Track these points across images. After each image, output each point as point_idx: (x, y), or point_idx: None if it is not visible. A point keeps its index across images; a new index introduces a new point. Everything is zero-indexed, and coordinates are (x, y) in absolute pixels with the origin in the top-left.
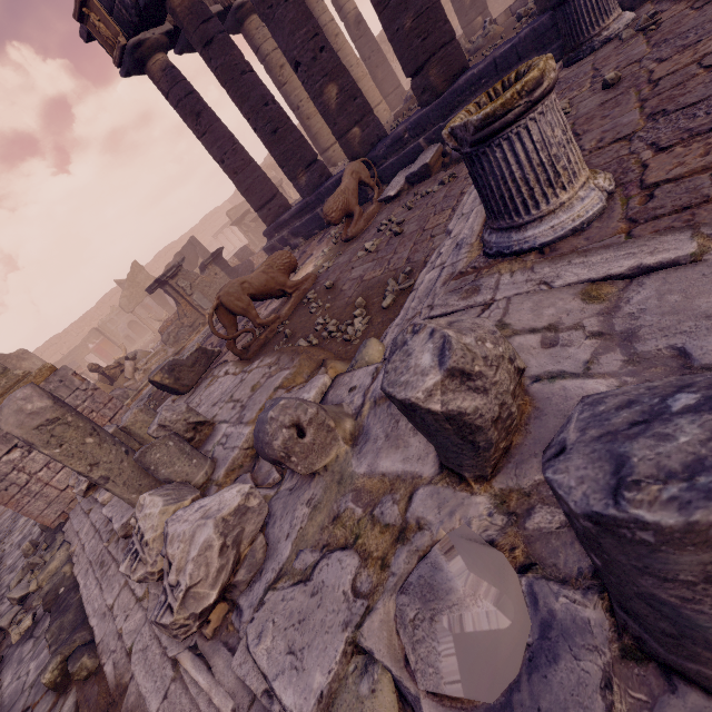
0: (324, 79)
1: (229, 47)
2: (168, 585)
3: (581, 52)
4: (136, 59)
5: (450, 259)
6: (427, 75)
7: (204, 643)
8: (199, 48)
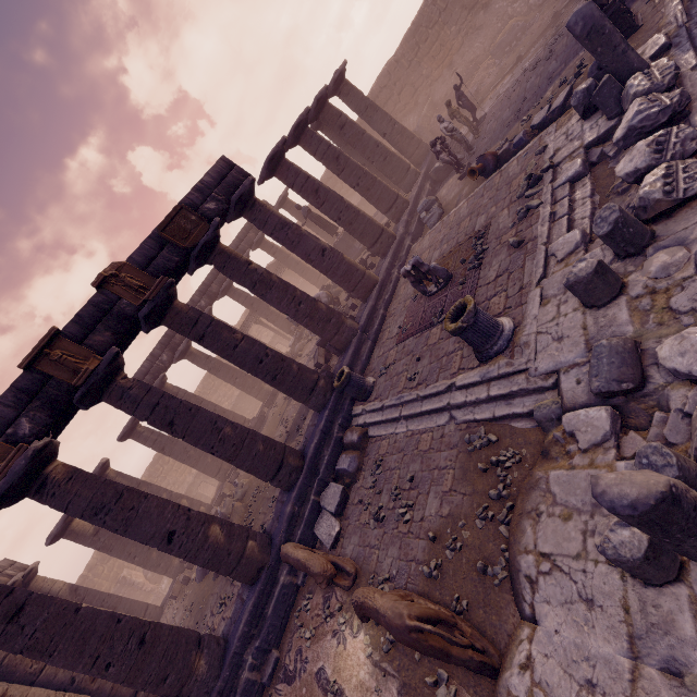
0: (204, 526)
1: (49, 598)
2: None
3: (370, 390)
4: None
5: (493, 374)
6: (288, 463)
7: None
8: None
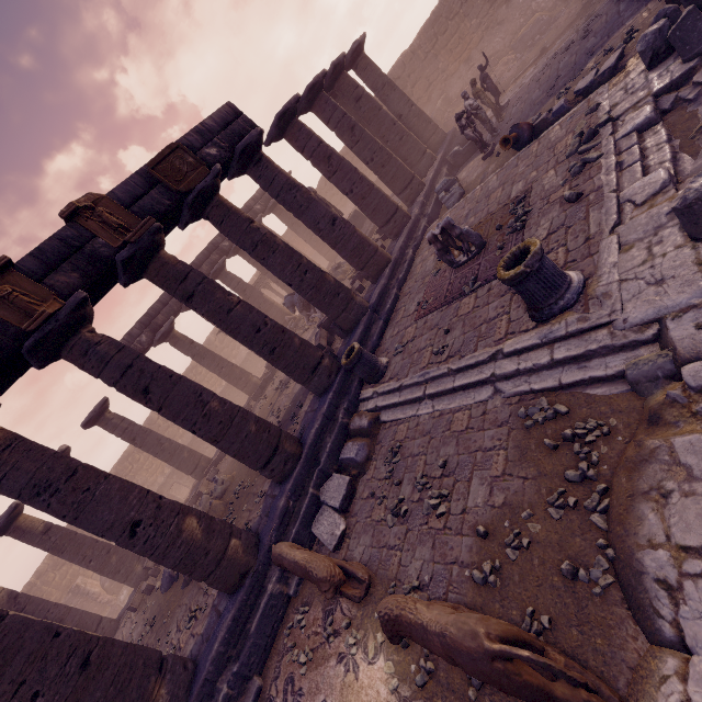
0: (178, 517)
1: None
2: None
3: (383, 370)
4: None
5: (559, 333)
6: (284, 449)
7: None
8: None
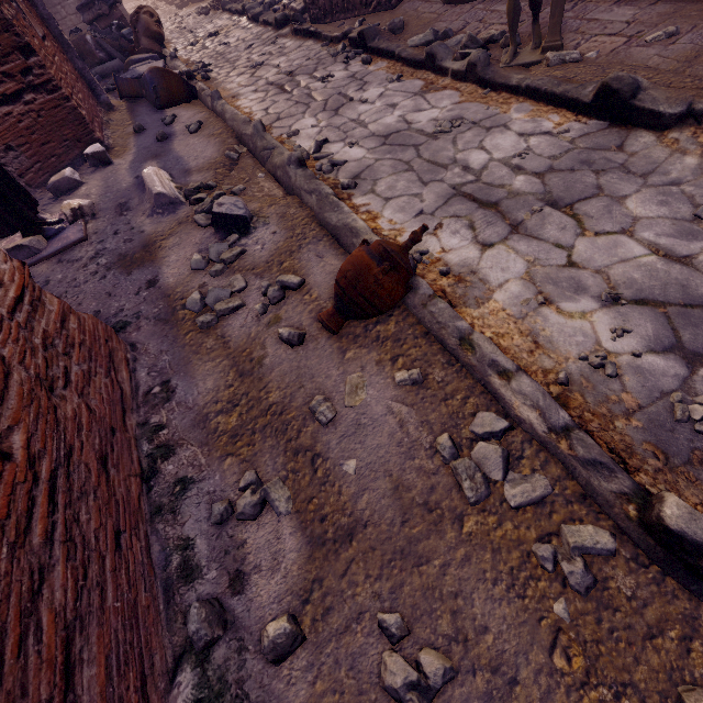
0: None
1: None
2: None
3: None
4: None
5: None
6: None
7: None
8: None
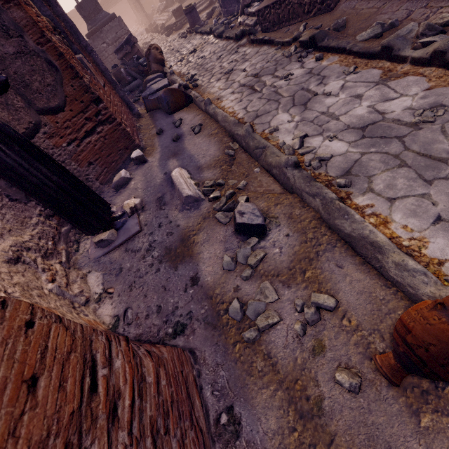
0: None
1: None
2: None
3: None
4: None
5: None
6: None
7: None
8: None
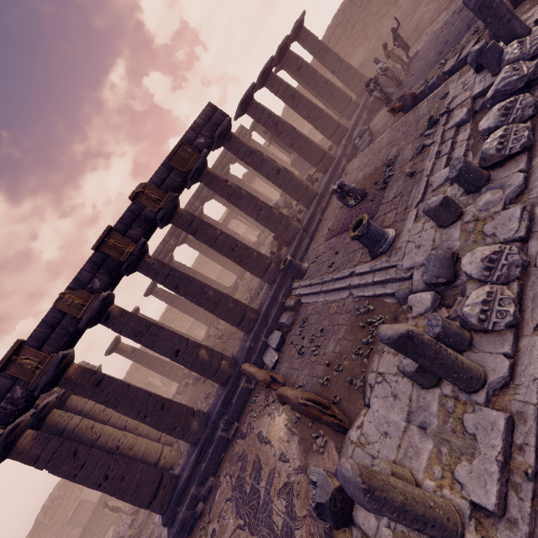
0: (196, 349)
1: (114, 378)
2: (503, 256)
3: (304, 272)
4: (7, 443)
5: (377, 267)
6: (248, 316)
7: (531, 262)
8: (91, 390)
